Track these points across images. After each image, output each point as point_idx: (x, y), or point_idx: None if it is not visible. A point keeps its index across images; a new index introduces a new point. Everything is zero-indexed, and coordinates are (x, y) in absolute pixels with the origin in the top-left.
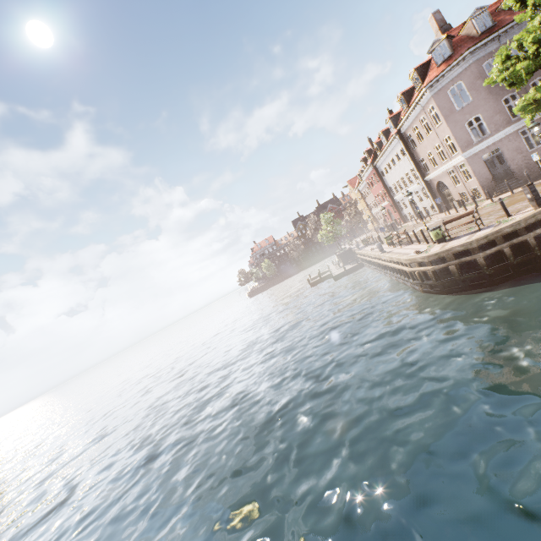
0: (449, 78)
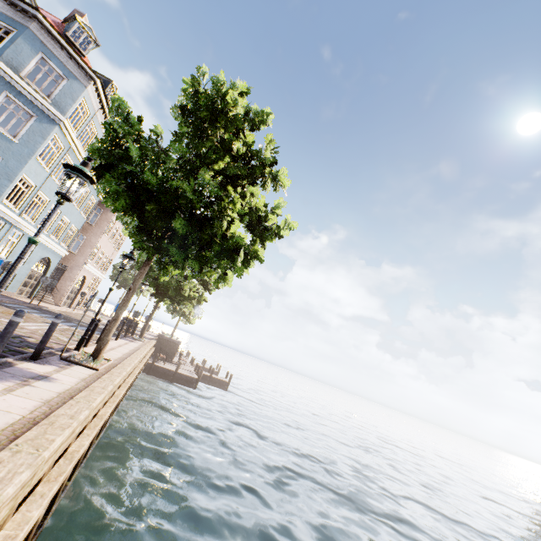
0: None
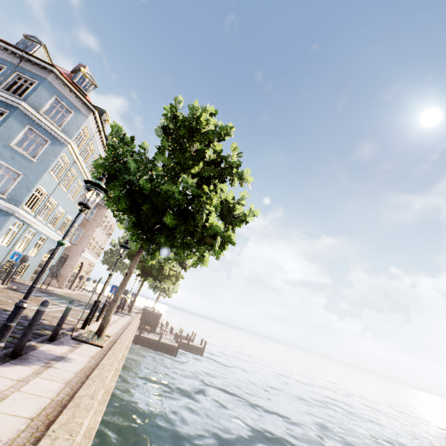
0: None
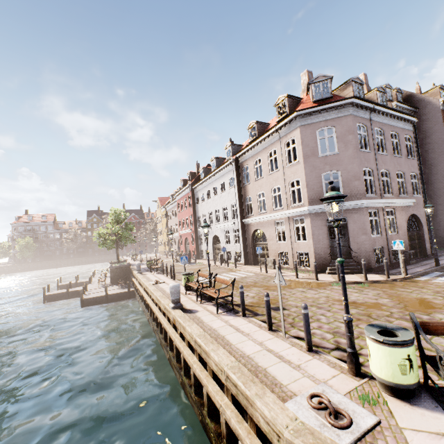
0: (324, 116)
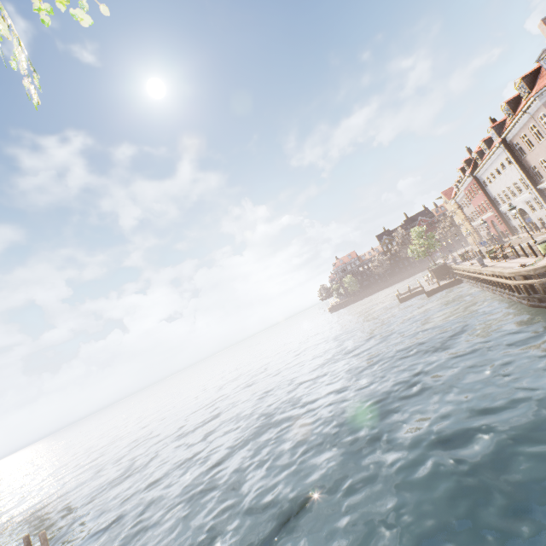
0: None
